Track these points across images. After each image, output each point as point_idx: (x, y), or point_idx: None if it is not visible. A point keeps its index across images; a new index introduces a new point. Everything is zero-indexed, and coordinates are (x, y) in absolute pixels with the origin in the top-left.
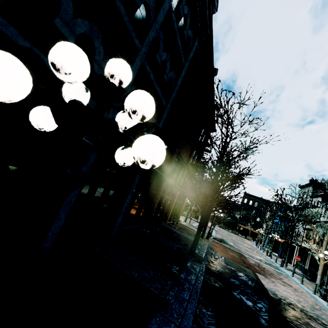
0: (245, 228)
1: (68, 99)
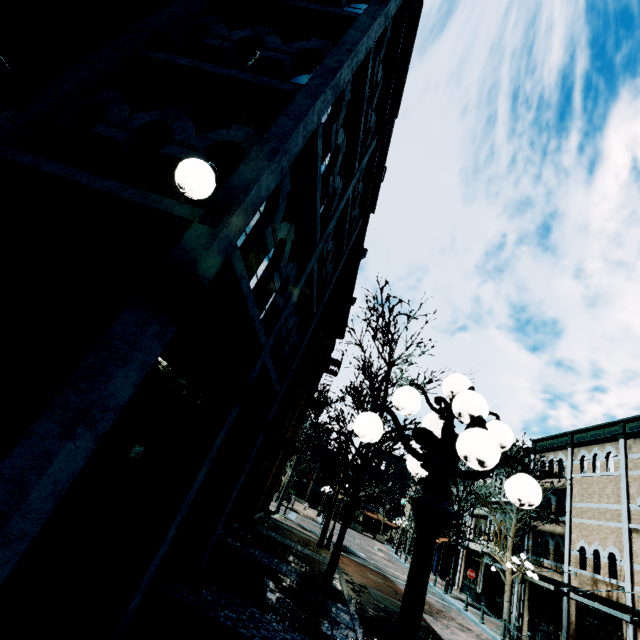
0: (373, 518)
1: (408, 411)
